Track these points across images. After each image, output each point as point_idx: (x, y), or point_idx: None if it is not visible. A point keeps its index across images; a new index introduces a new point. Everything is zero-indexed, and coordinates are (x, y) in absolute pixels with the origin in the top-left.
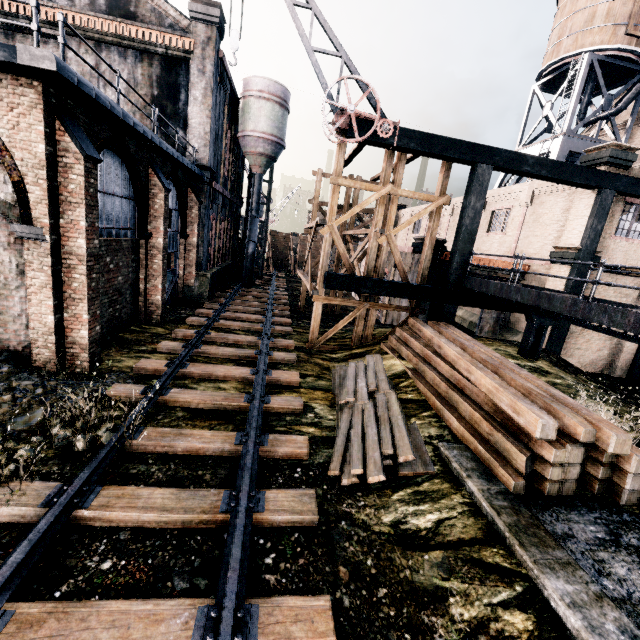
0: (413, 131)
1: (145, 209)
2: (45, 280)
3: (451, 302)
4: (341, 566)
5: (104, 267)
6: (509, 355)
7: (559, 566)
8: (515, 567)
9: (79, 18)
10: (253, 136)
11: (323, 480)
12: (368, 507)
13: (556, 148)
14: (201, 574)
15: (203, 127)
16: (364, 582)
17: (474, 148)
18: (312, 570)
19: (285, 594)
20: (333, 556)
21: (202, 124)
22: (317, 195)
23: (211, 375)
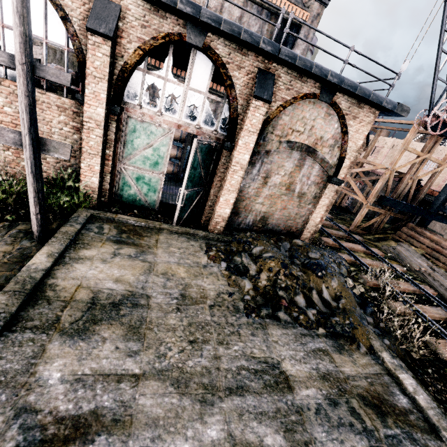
0: None
1: None
2: (327, 203)
3: (431, 218)
4: None
5: None
6: None
7: None
8: None
9: None
10: None
11: None
12: None
13: None
14: None
15: None
16: None
17: None
18: None
19: None
20: None
21: None
22: None
23: (353, 249)
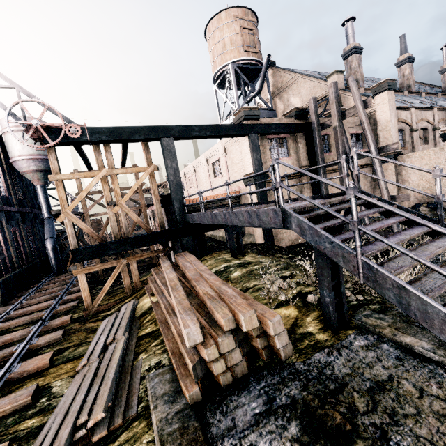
0: (100, 128)
1: None
2: None
3: (185, 235)
4: None
5: None
6: (224, 260)
7: None
8: None
9: None
10: (22, 159)
11: None
12: None
13: None
14: None
15: None
16: None
17: (153, 129)
18: None
19: None
20: None
21: None
22: (80, 189)
23: None
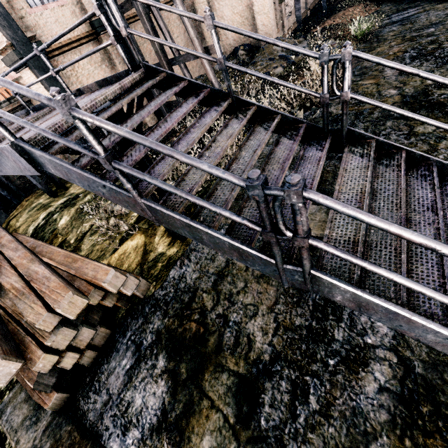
0: None
1: None
2: None
3: None
4: None
5: None
6: (41, 208)
7: None
8: None
9: None
10: None
11: None
12: None
13: None
14: None
15: None
16: None
17: None
18: None
19: None
20: None
21: None
22: None
23: None
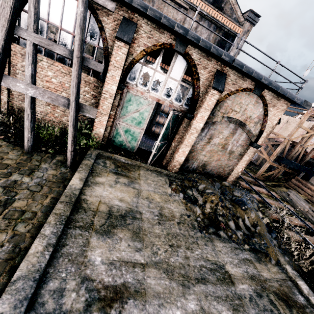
0: None
1: None
2: (247, 159)
3: (312, 175)
4: None
5: None
6: None
7: None
8: None
9: (202, 4)
10: None
11: None
12: None
13: None
14: None
15: None
16: None
17: None
18: None
19: None
20: None
21: None
22: None
23: (259, 191)
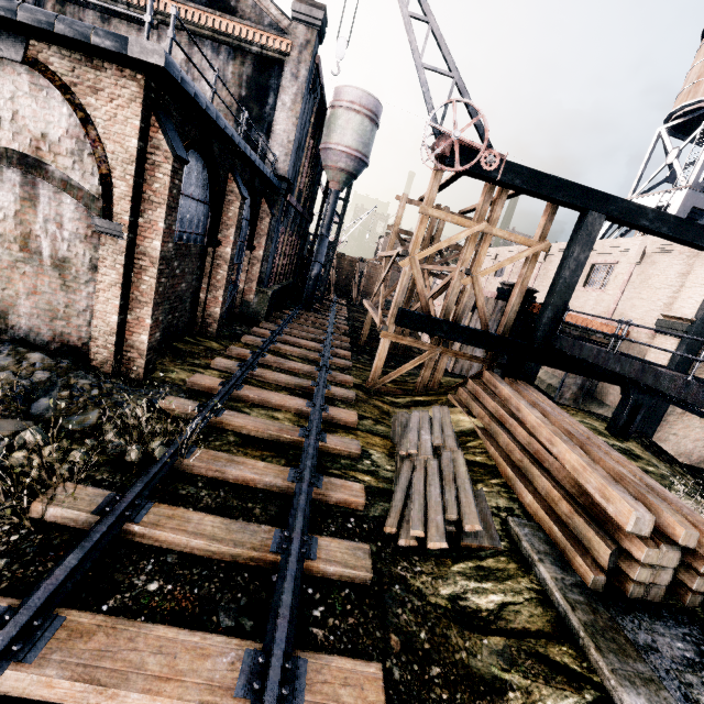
0: (521, 166)
1: (218, 216)
2: (115, 278)
3: (534, 360)
4: (392, 634)
5: (171, 271)
6: (596, 430)
7: (640, 681)
8: (586, 672)
9: (178, 8)
10: (336, 149)
11: (377, 536)
12: (425, 574)
13: (677, 202)
14: (247, 614)
15: (287, 135)
16: (416, 656)
17: (587, 193)
18: (362, 632)
19: (333, 653)
20: (385, 621)
21: (287, 132)
22: (398, 222)
23: (265, 401)
